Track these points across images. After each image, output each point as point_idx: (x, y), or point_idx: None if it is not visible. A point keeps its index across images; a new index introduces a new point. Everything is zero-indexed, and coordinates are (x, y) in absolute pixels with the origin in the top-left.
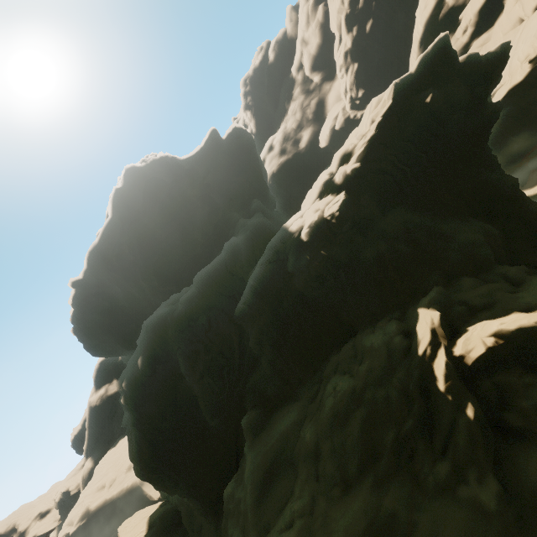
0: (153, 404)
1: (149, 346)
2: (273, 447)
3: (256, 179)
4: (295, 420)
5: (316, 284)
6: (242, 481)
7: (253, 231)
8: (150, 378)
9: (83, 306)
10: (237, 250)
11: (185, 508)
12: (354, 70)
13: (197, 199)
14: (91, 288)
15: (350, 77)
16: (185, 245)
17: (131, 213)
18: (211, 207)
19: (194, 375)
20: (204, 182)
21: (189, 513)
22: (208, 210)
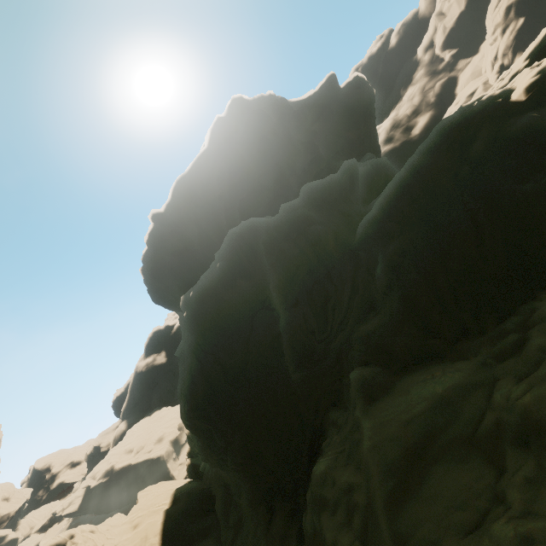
0: (223, 326)
1: (233, 253)
2: (420, 417)
3: (368, 138)
4: (469, 383)
5: None
6: (353, 459)
7: (375, 166)
8: (226, 292)
9: (157, 244)
10: (356, 177)
11: (221, 491)
12: (517, 27)
13: (300, 143)
14: (169, 225)
15: (507, 38)
16: (278, 188)
17: (228, 144)
18: (313, 156)
19: (287, 297)
20: (310, 129)
21: (225, 499)
22: (310, 158)
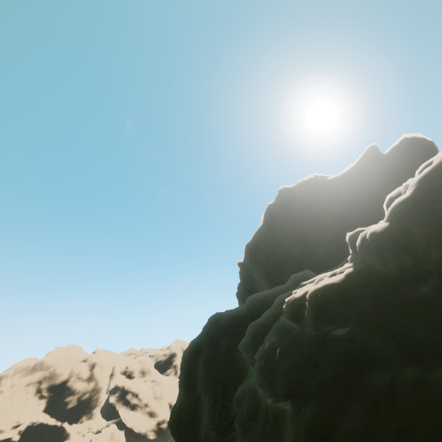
0: (186, 382)
1: (199, 336)
2: None
3: None
4: None
5: (263, 390)
6: None
7: None
8: (190, 361)
9: (241, 280)
10: None
11: None
12: None
13: (330, 217)
14: (247, 270)
15: None
16: (301, 259)
17: (271, 224)
18: (342, 227)
19: (201, 384)
20: (345, 201)
21: None
22: (339, 229)
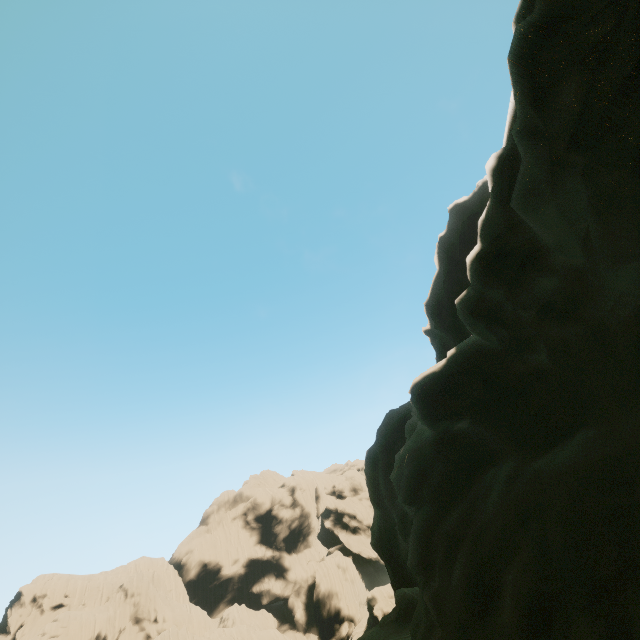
0: (375, 497)
1: (375, 443)
2: None
3: None
4: None
5: None
6: None
7: None
8: (372, 473)
9: (437, 354)
10: None
11: None
12: None
13: None
14: (439, 338)
15: None
16: None
17: (449, 266)
18: None
19: (386, 498)
20: None
21: None
22: None
